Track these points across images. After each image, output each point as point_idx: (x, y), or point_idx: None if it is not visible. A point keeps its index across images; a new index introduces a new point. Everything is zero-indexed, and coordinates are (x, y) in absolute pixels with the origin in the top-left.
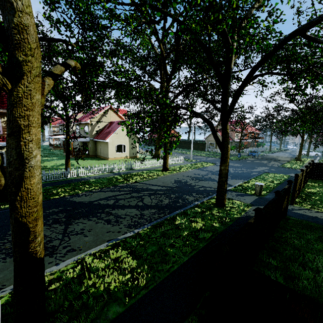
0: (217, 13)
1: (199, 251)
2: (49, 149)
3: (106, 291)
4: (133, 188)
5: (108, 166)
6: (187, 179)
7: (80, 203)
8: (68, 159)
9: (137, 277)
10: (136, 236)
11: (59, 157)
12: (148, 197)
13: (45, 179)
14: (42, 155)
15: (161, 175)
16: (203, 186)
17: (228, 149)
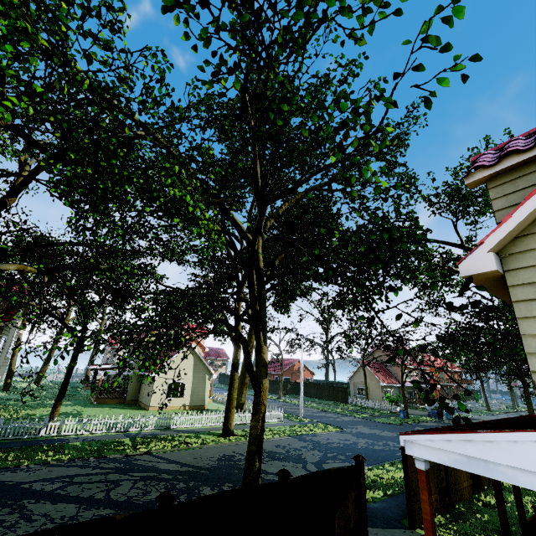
0: (170, 218)
1: None
2: (80, 387)
3: None
4: (126, 464)
5: (123, 419)
6: None
7: None
8: (60, 401)
9: None
10: None
11: (75, 401)
12: (130, 484)
13: None
14: (55, 396)
15: (208, 444)
16: (265, 471)
17: (263, 386)
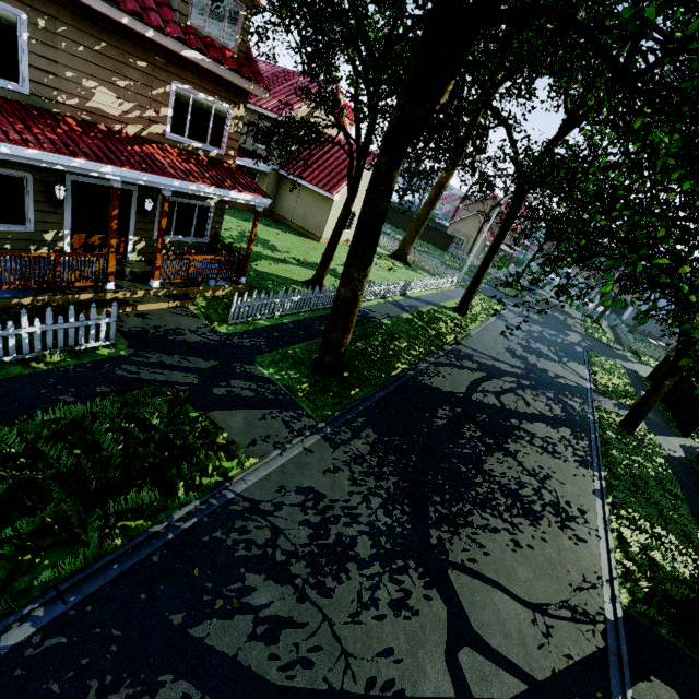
0: None
1: (694, 517)
2: None
3: (693, 578)
4: (476, 363)
5: (386, 286)
6: (520, 350)
7: (457, 398)
8: (332, 256)
9: (691, 557)
10: (611, 487)
11: None
12: (525, 394)
13: (312, 305)
14: None
15: (472, 329)
16: (557, 374)
17: None
